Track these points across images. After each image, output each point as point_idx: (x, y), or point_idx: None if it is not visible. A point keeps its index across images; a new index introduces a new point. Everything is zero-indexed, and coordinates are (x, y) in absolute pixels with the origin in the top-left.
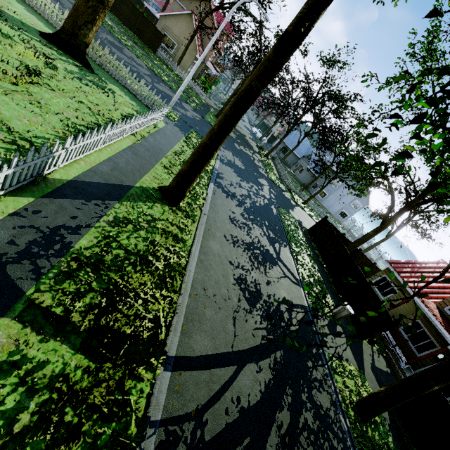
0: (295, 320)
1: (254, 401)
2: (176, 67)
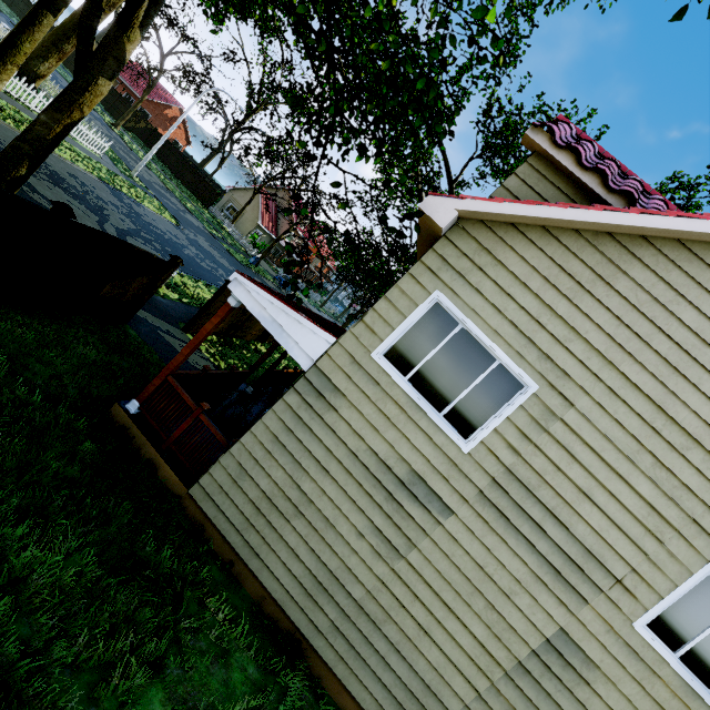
0: None
1: None
2: (226, 221)
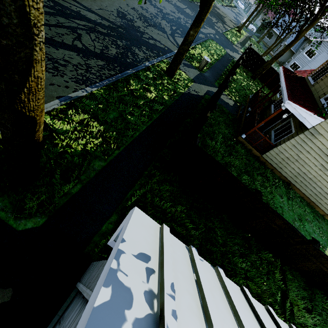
0: (152, 42)
1: (88, 17)
2: None
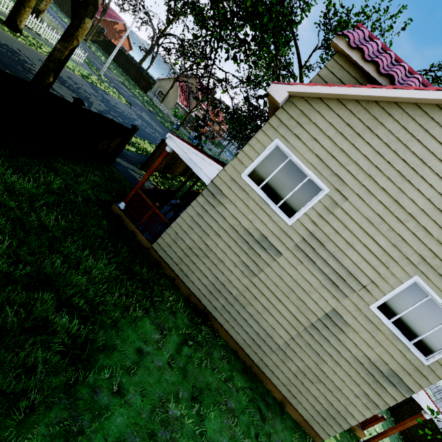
0: None
1: None
2: (157, 101)
